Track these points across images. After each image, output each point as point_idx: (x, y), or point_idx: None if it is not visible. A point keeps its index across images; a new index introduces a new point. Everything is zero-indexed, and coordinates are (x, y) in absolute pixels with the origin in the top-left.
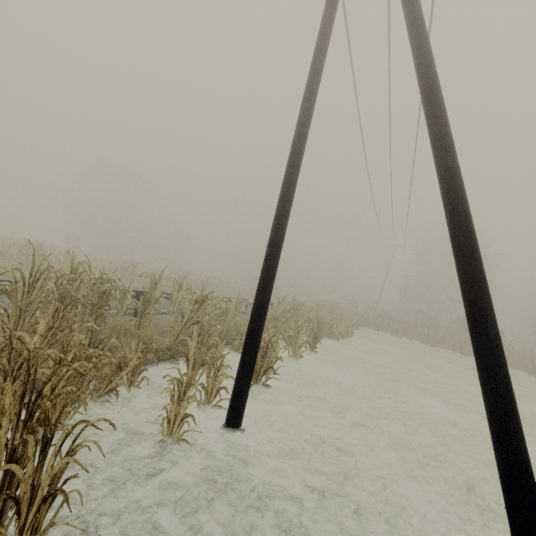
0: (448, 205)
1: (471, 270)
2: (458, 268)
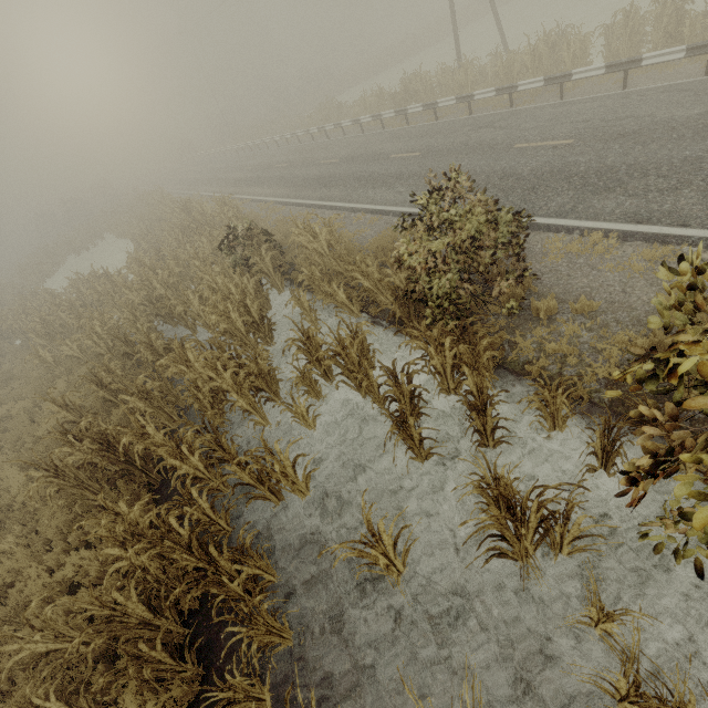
0: None
1: None
2: None
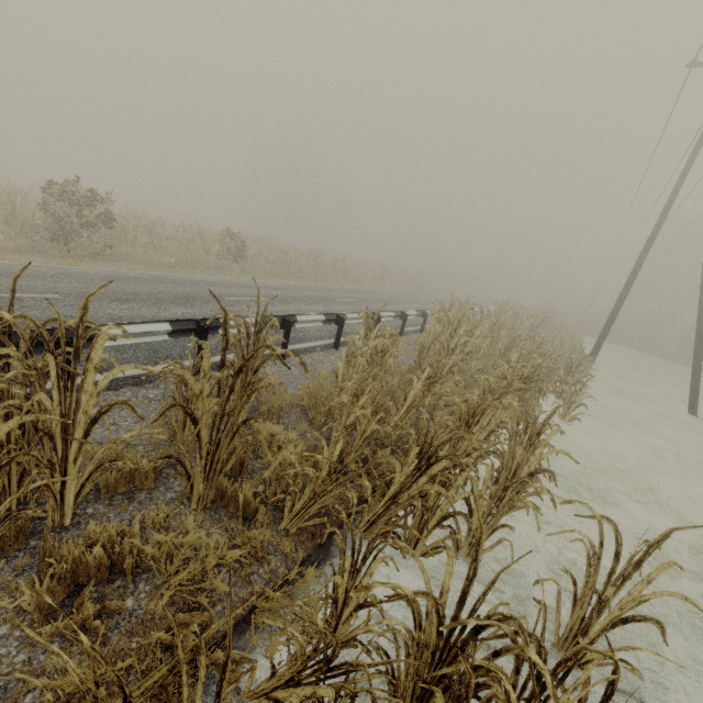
0: (699, 310)
1: (700, 332)
2: (696, 330)
